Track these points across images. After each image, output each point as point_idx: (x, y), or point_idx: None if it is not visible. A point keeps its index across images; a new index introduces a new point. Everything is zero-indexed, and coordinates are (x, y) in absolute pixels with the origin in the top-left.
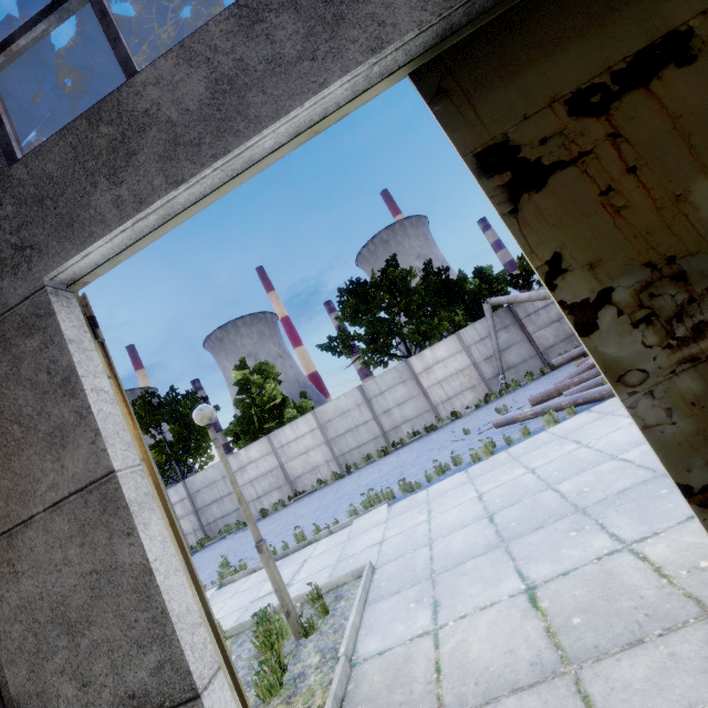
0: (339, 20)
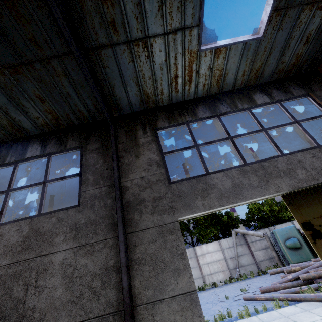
0: (267, 181)
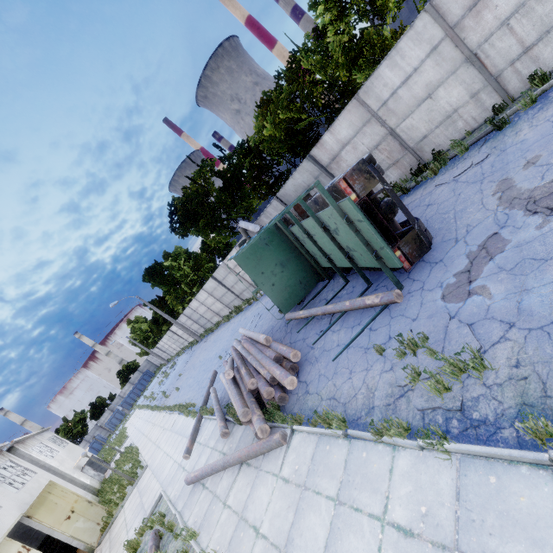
0: None
